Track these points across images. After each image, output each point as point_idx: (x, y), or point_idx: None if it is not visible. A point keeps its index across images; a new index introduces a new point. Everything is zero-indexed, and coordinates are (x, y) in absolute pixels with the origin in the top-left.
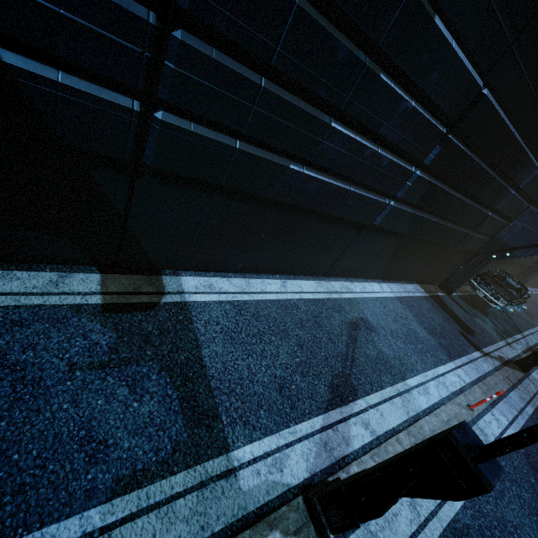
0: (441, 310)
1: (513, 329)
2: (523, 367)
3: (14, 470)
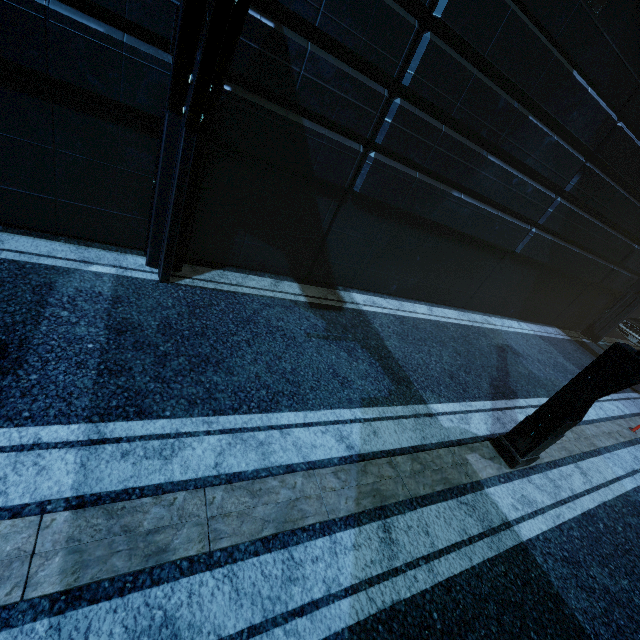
0: (588, 353)
1: None
2: None
3: (304, 379)
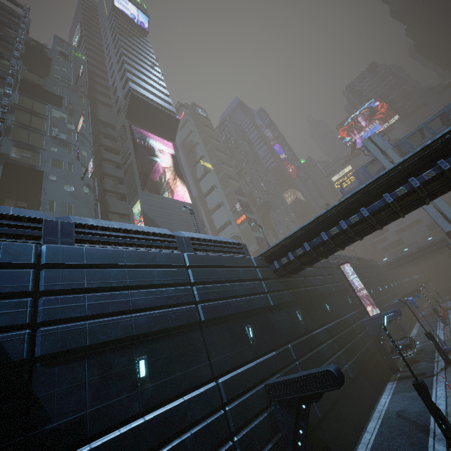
0: (407, 380)
1: (431, 354)
2: (448, 362)
3: None
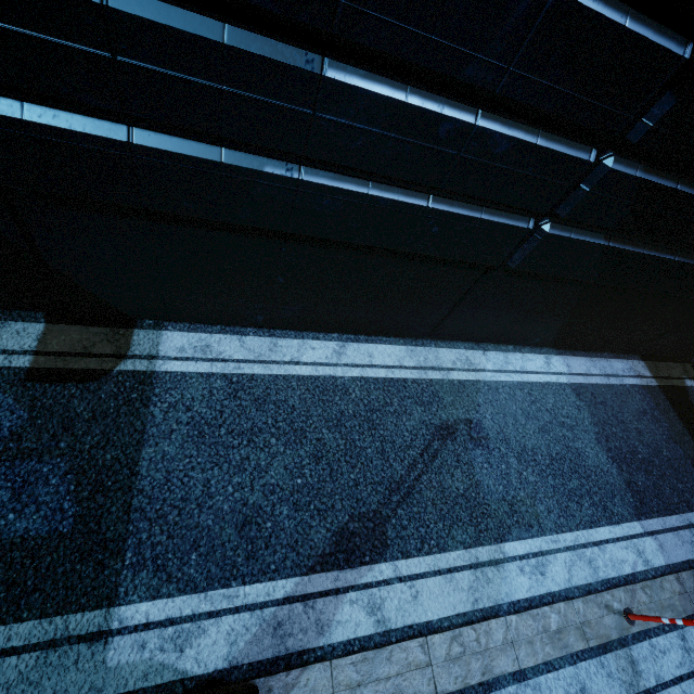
0: (673, 417)
1: None
2: None
3: None
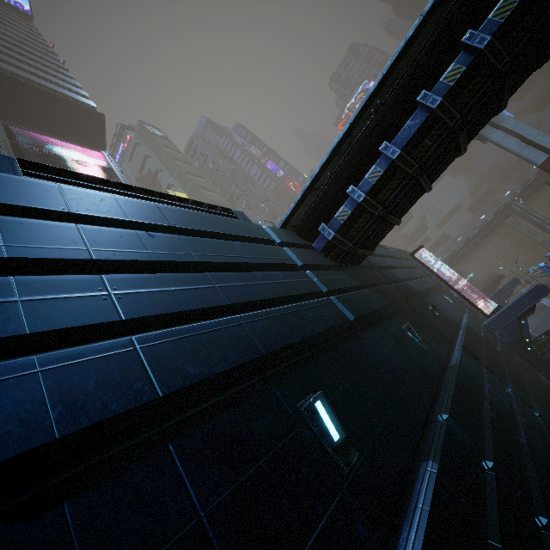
0: None
1: None
2: None
3: None
